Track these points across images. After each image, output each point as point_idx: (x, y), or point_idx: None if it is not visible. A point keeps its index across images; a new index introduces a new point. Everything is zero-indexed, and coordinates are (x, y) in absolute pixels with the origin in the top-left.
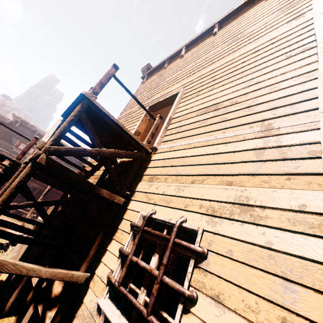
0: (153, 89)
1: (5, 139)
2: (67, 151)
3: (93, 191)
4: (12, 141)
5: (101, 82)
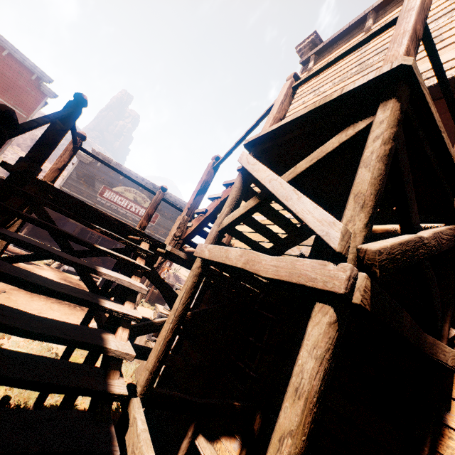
0: (352, 76)
1: (87, 184)
2: (402, 254)
3: (423, 349)
4: (95, 187)
5: (414, 30)
